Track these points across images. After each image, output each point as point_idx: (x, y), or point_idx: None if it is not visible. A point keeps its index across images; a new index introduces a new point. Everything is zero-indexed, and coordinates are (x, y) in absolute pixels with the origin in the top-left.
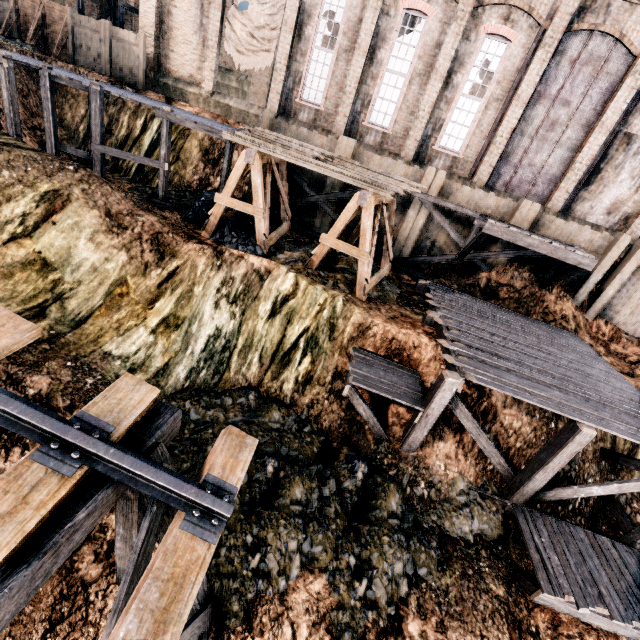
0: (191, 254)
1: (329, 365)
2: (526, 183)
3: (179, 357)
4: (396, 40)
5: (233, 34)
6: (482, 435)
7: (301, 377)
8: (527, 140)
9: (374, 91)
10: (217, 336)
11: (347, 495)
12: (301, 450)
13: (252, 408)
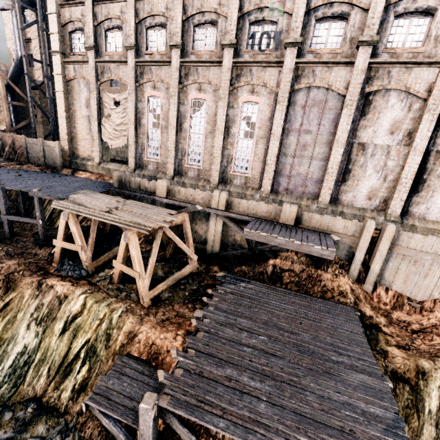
0: (24, 287)
1: (103, 371)
2: (299, 186)
3: None
4: (192, 116)
5: (106, 131)
6: None
7: (78, 385)
8: (290, 158)
9: (186, 146)
10: (23, 353)
11: None
12: None
13: (26, 421)
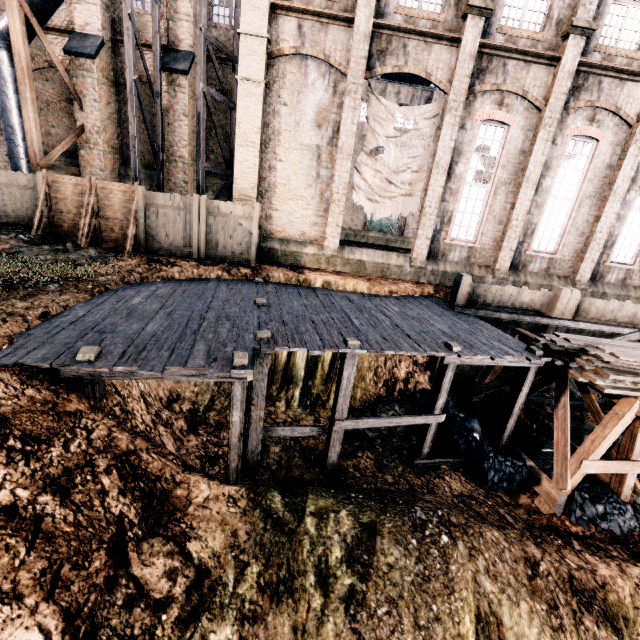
0: None
1: None
2: None
3: None
4: (561, 166)
5: (362, 182)
6: None
7: None
8: None
9: (539, 219)
10: None
11: None
12: None
13: None
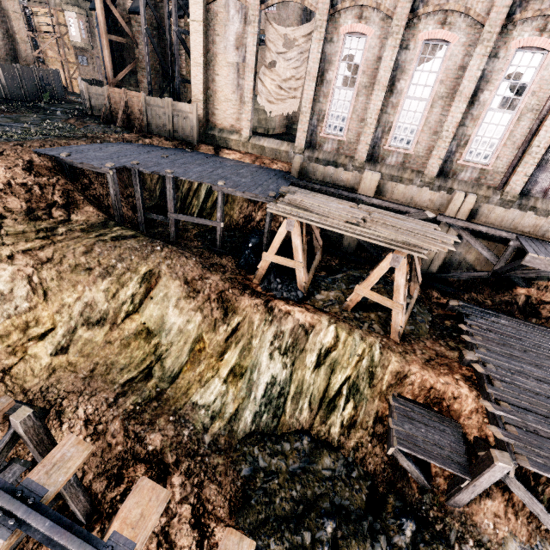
0: (248, 310)
1: (370, 410)
2: None
3: (245, 402)
4: (416, 69)
5: (264, 88)
6: (536, 504)
7: (346, 421)
8: None
9: (394, 118)
10: (273, 383)
11: None
12: (352, 499)
13: (306, 452)
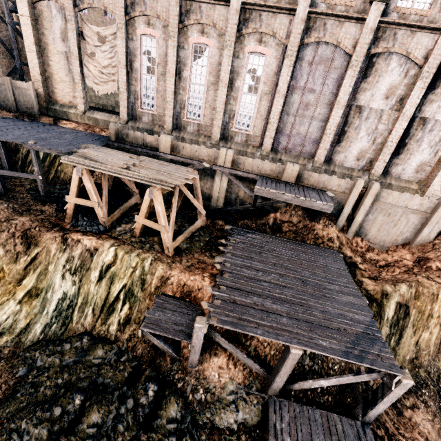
0: (47, 242)
1: (142, 308)
2: (298, 146)
3: (37, 317)
4: (193, 63)
5: (90, 73)
6: (238, 353)
7: (122, 320)
8: (292, 118)
9: (186, 98)
10: (64, 298)
11: (139, 409)
12: (113, 377)
13: (84, 349)
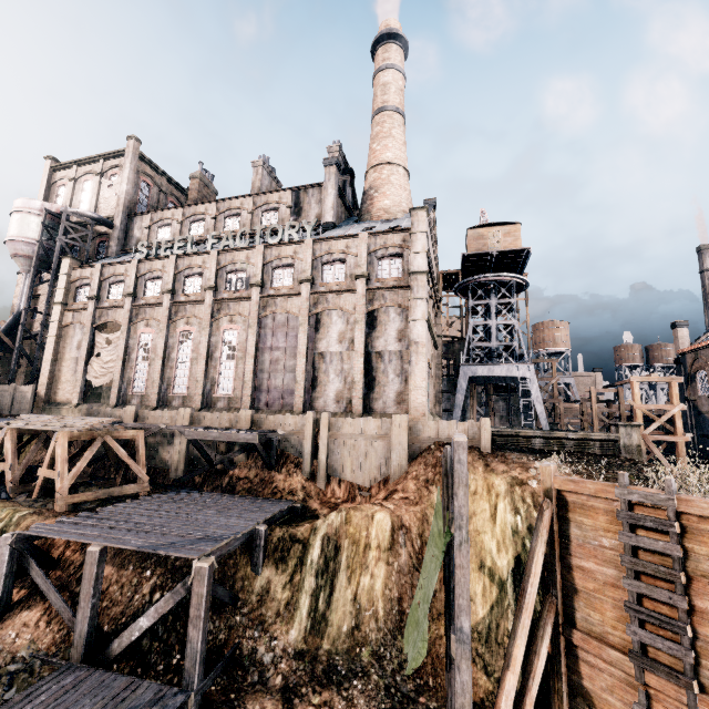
0: None
1: None
2: (278, 399)
3: None
4: (180, 346)
5: (93, 370)
6: (51, 589)
7: None
8: (267, 374)
9: (173, 375)
10: None
11: None
12: None
13: None
